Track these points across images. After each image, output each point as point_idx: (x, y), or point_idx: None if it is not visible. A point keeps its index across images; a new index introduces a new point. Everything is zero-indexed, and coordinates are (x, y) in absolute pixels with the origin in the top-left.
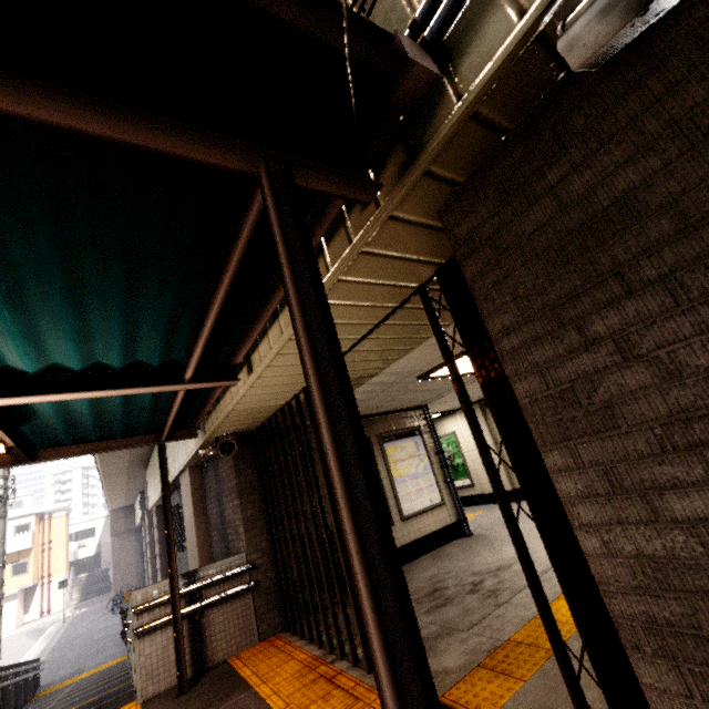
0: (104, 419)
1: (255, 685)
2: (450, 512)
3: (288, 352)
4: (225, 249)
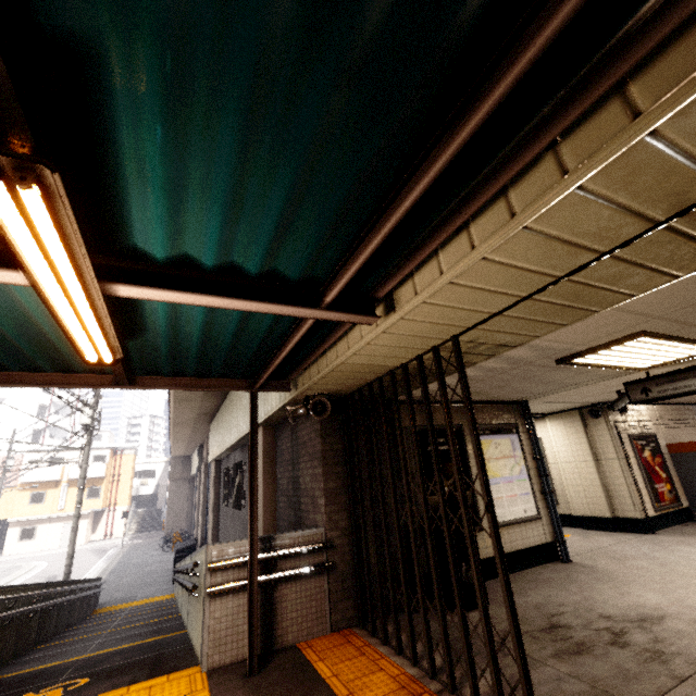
0: (207, 351)
1: (340, 693)
2: (545, 529)
3: (462, 283)
4: (524, 20)
